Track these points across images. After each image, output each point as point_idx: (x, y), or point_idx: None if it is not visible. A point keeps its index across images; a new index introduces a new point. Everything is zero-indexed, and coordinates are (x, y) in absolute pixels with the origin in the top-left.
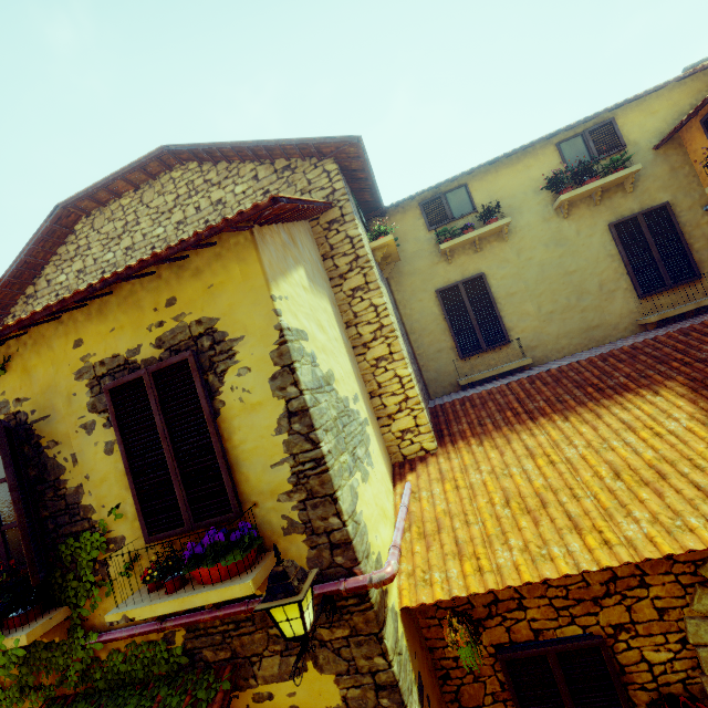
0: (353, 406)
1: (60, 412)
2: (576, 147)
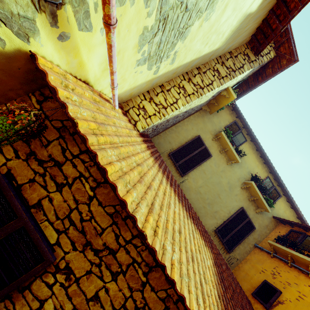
0: (175, 49)
1: None
2: (268, 185)
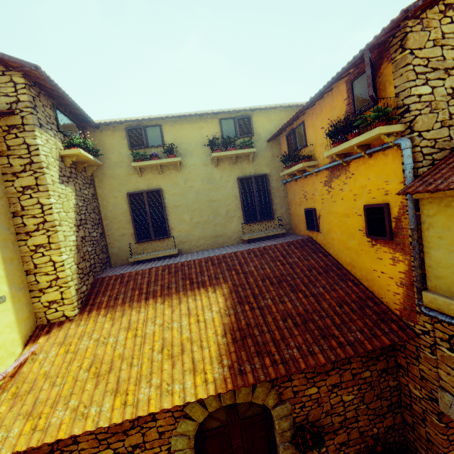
0: None
1: None
2: (230, 125)
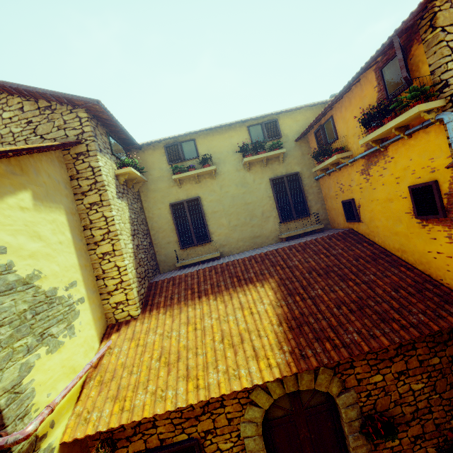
0: (63, 293)
1: None
2: (258, 131)
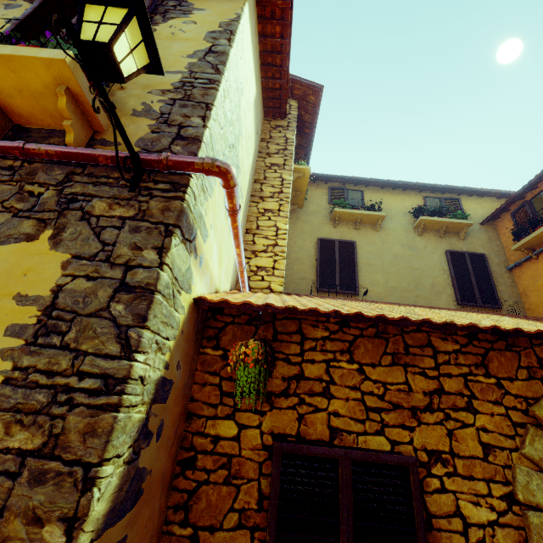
0: (239, 185)
1: None
2: (435, 203)
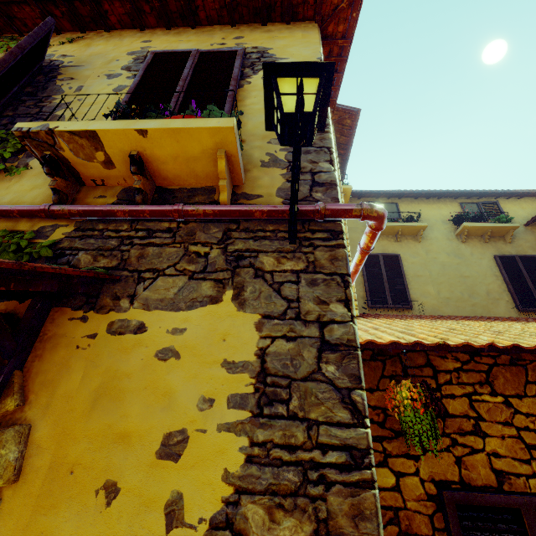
0: None
1: (95, 65)
2: (473, 208)
